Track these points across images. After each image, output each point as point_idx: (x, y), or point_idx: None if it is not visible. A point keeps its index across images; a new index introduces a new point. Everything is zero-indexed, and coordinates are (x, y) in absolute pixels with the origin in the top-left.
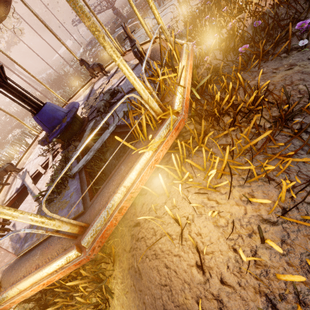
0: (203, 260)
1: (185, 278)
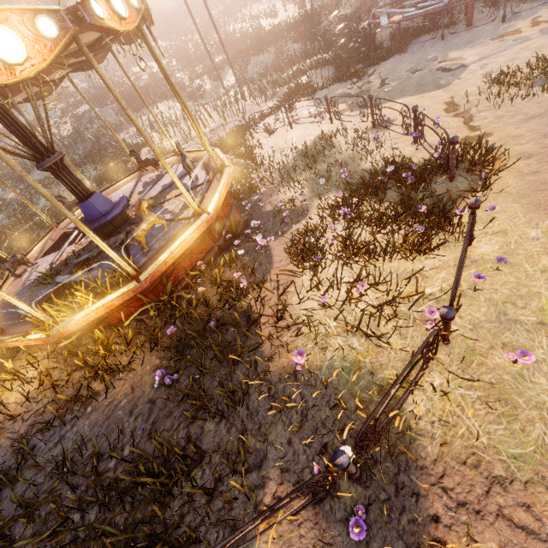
0: None
1: None
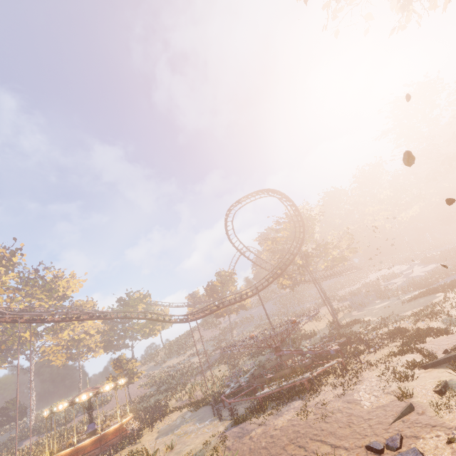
0: None
1: None
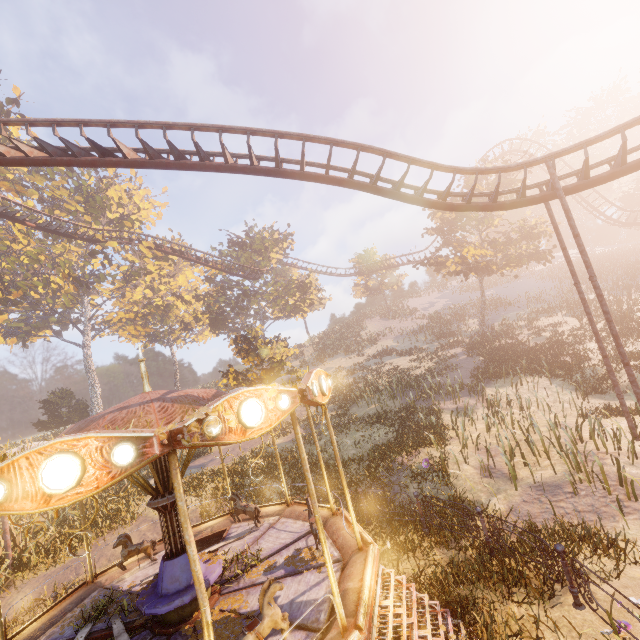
0: None
1: None
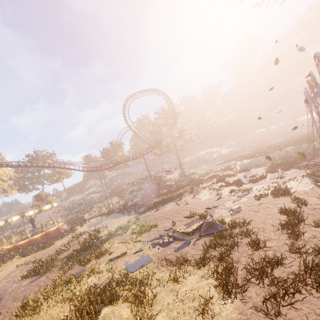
0: None
1: None
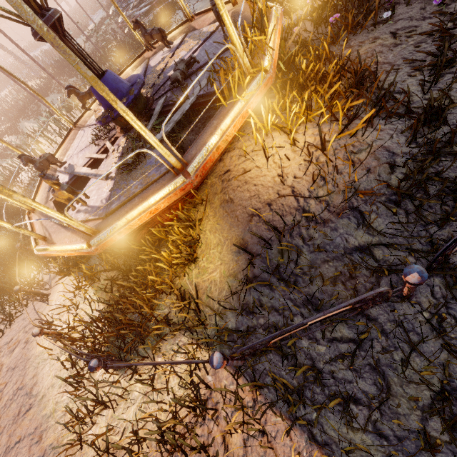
0: (283, 171)
1: (270, 185)
